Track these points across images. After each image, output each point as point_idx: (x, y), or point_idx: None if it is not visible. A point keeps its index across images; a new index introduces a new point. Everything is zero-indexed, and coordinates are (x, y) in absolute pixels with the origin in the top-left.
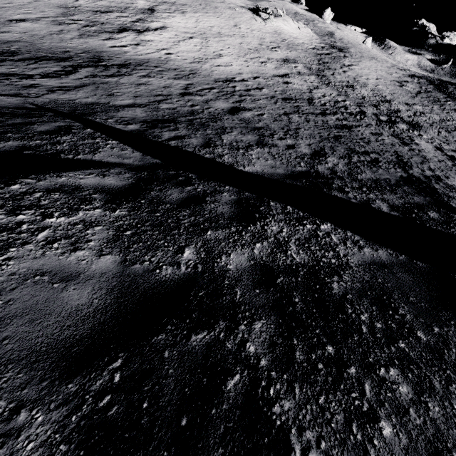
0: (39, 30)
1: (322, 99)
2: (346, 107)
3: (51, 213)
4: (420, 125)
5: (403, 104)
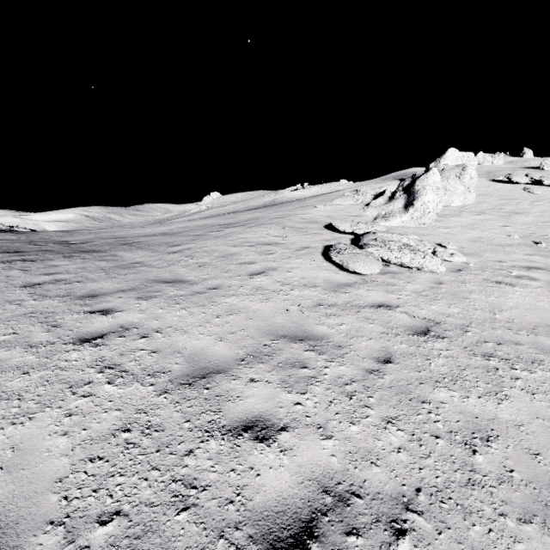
0: None
1: None
2: None
3: (6, 230)
4: None
5: None
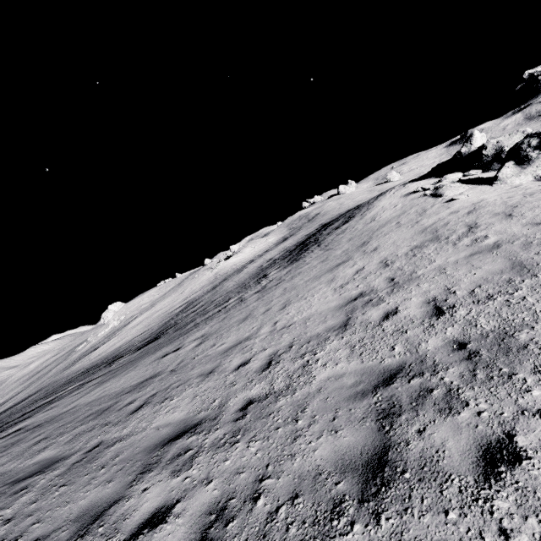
0: (48, 381)
1: (114, 354)
2: (120, 353)
3: None
4: (160, 337)
5: (209, 303)
